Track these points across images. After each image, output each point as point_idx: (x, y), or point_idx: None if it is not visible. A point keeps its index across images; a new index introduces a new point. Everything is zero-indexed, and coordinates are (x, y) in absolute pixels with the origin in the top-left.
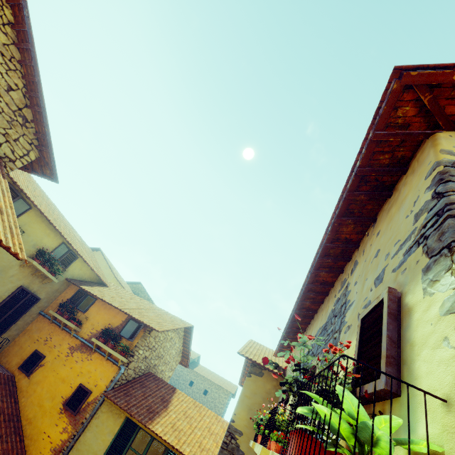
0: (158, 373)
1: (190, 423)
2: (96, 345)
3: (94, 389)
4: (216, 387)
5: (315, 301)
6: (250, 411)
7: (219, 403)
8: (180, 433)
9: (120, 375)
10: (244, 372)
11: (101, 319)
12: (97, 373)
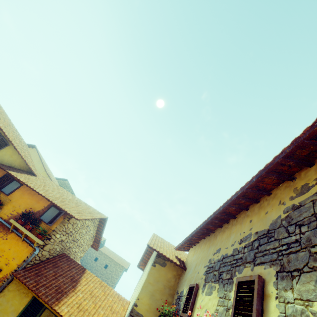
0: (72, 254)
1: (95, 302)
2: (14, 226)
3: (5, 267)
4: (114, 263)
5: (239, 207)
6: (152, 296)
7: (115, 275)
8: (85, 313)
9: (34, 255)
10: (143, 257)
11: (23, 203)
12: (11, 252)
